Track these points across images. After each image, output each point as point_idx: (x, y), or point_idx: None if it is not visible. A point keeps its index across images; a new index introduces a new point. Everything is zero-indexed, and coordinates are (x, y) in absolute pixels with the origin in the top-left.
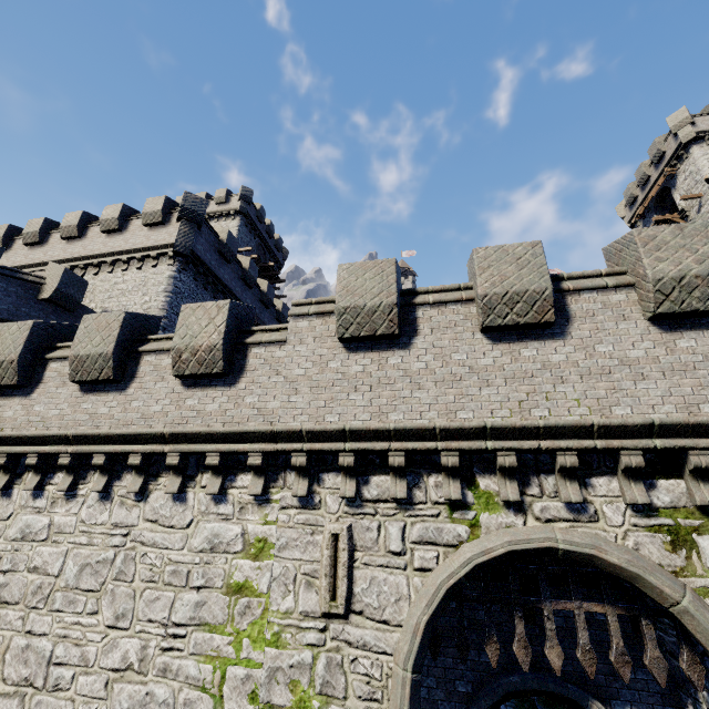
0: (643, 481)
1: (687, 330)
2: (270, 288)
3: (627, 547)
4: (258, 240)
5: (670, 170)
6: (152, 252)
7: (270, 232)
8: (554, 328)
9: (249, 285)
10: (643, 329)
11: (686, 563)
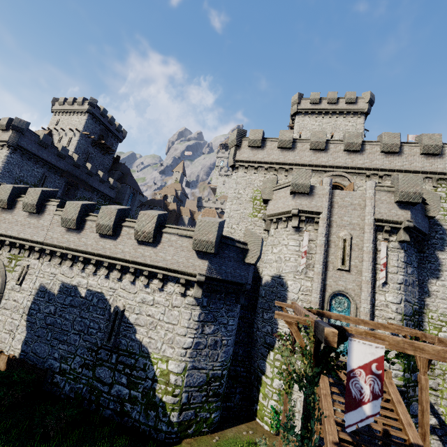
0: (13, 248)
1: (31, 216)
2: (80, 159)
3: (1, 260)
4: (102, 127)
5: (291, 125)
6: (1, 143)
7: (111, 122)
8: (11, 210)
9: (62, 158)
10: (24, 214)
11: (9, 265)
